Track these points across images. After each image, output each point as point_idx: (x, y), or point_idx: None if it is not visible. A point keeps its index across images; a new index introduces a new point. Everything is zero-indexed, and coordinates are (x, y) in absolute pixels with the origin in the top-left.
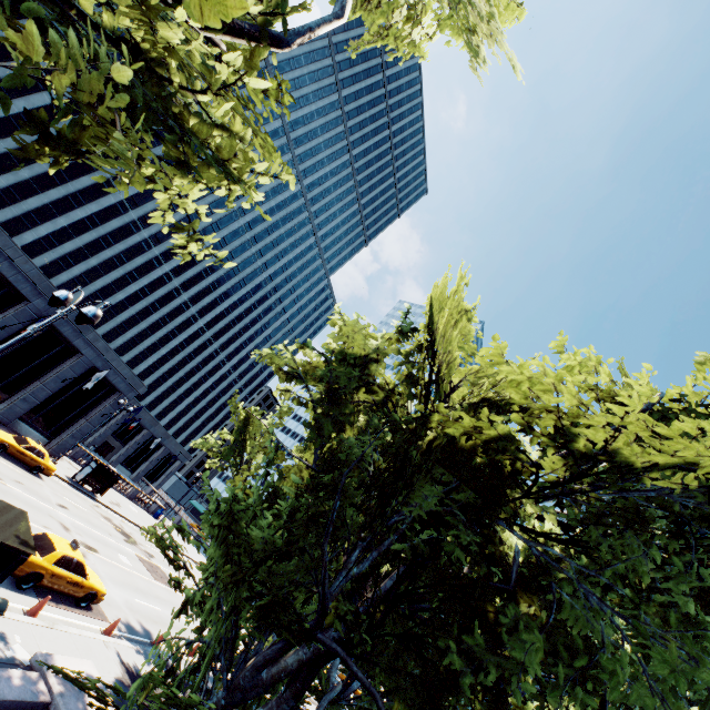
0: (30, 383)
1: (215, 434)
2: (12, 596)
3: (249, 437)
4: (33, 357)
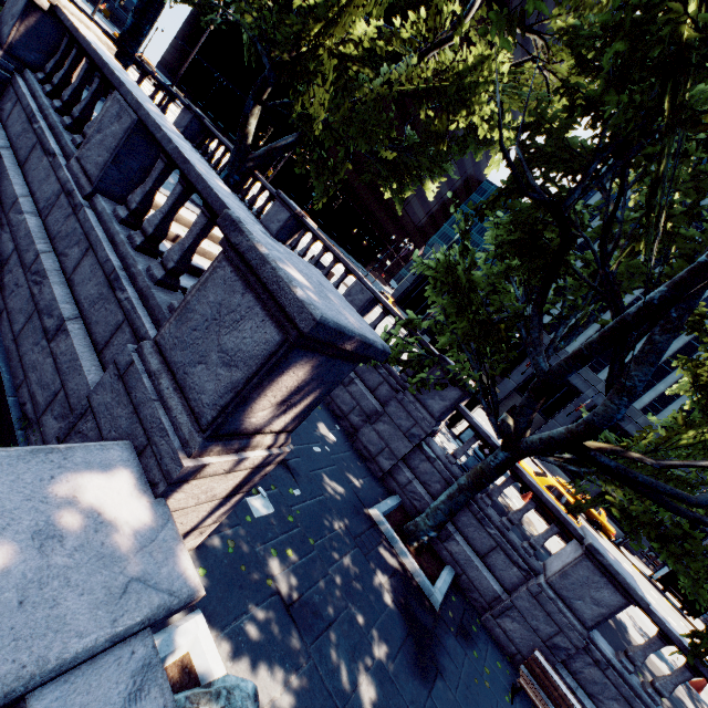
0: None
1: None
2: (513, 489)
3: None
4: None
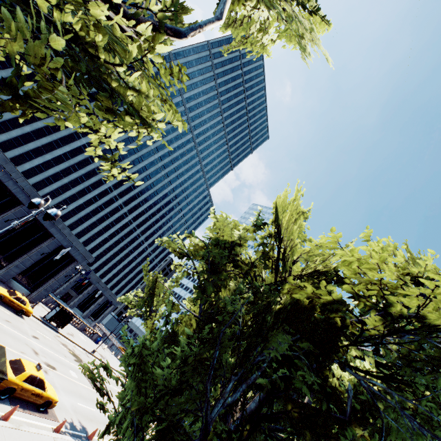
0: (21, 255)
1: (135, 291)
2: None
3: (156, 293)
4: (24, 239)
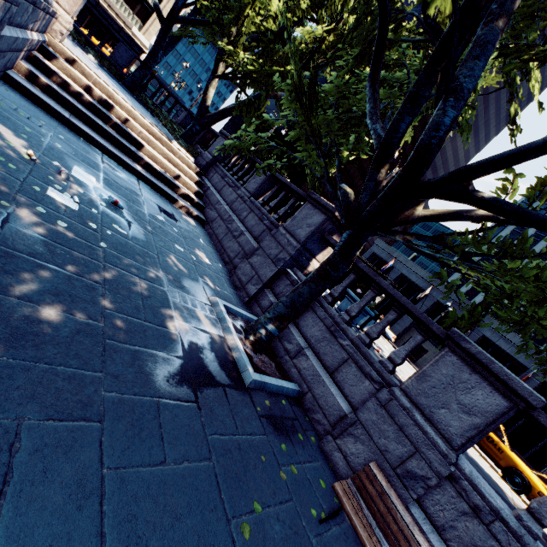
0: None
1: None
2: None
3: None
4: None
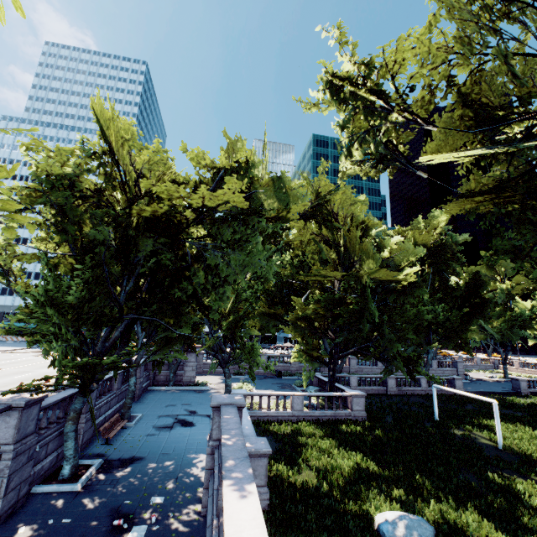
0: None
1: None
2: None
3: None
4: None
